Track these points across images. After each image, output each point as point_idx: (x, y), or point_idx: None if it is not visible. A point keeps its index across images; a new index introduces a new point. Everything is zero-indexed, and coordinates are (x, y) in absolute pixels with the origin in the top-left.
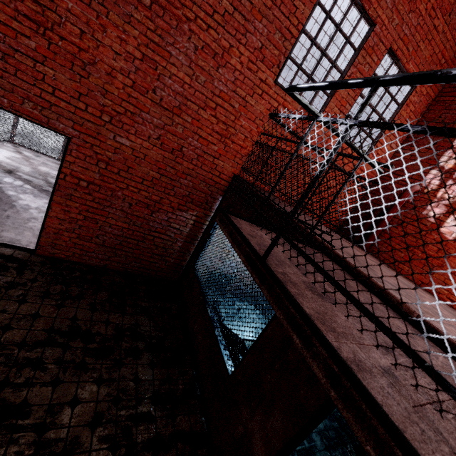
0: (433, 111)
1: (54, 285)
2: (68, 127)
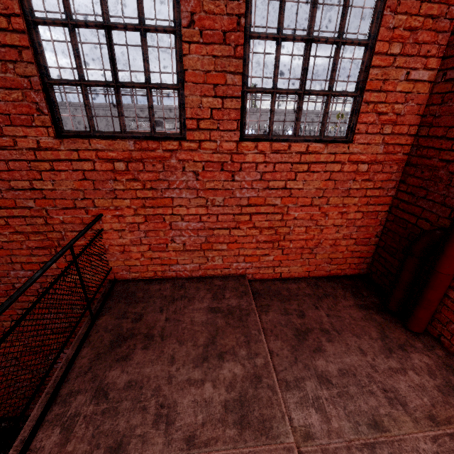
0: None
1: None
2: None
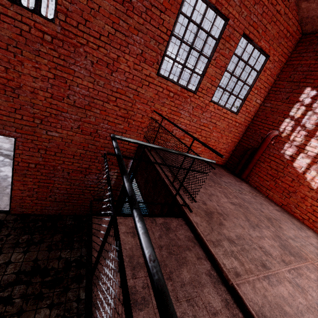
0: (285, 72)
1: (22, 236)
2: (12, 131)
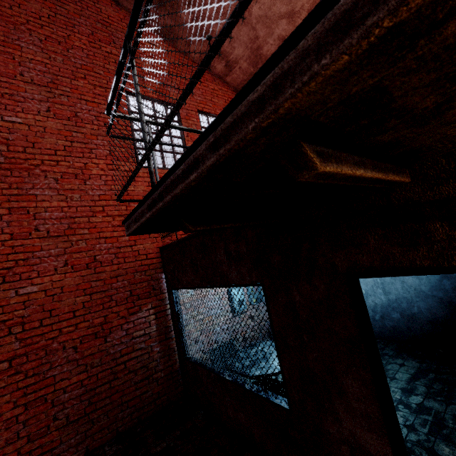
0: None
1: None
2: None
